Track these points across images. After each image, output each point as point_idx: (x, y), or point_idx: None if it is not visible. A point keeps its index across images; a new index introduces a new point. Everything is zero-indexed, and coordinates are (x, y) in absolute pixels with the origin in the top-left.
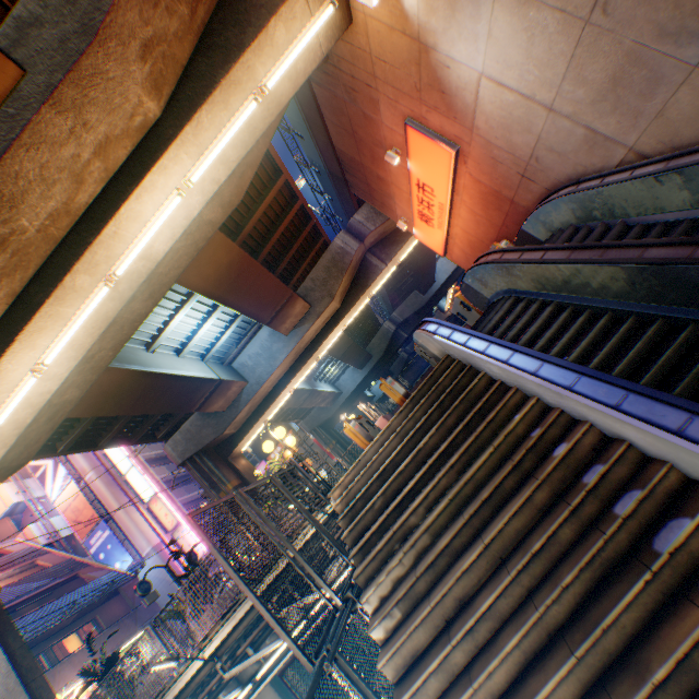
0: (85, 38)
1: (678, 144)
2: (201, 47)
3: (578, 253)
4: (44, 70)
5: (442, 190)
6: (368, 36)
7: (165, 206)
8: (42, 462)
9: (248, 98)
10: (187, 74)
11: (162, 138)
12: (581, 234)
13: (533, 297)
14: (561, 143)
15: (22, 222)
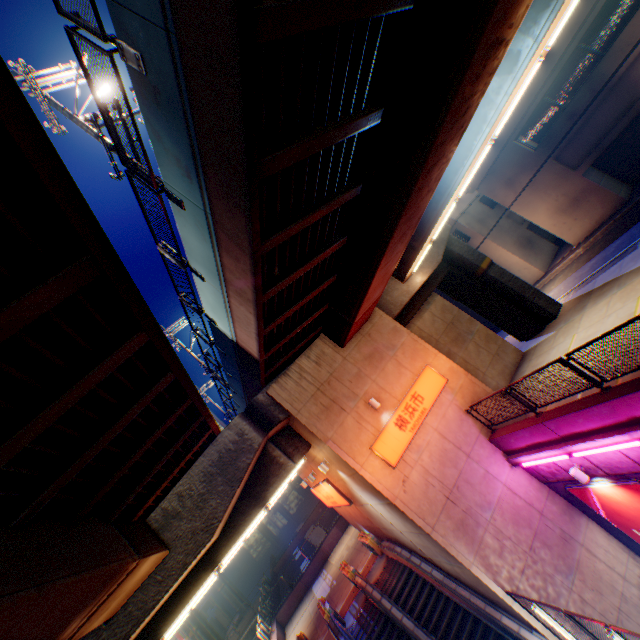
0: (208, 533)
1: (446, 569)
2: (244, 491)
3: (417, 629)
4: (182, 549)
5: (339, 501)
6: (315, 457)
7: (206, 582)
8: None
9: (261, 510)
10: (235, 508)
11: (218, 550)
12: (414, 576)
13: (397, 624)
14: (403, 537)
15: (135, 634)
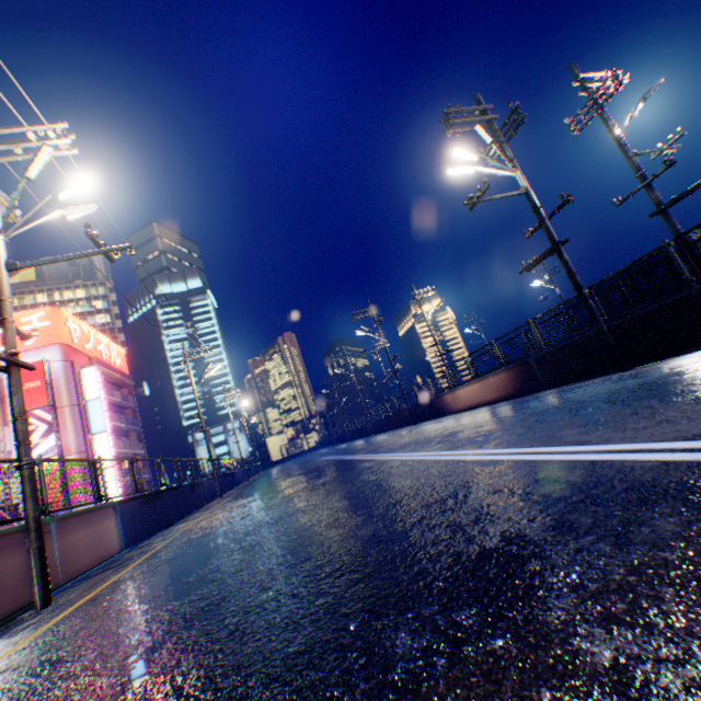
0: None
1: None
2: None
3: None
4: None
5: None
6: None
7: None
8: (34, 420)
9: None
10: None
11: None
12: None
13: None
14: None
15: None
